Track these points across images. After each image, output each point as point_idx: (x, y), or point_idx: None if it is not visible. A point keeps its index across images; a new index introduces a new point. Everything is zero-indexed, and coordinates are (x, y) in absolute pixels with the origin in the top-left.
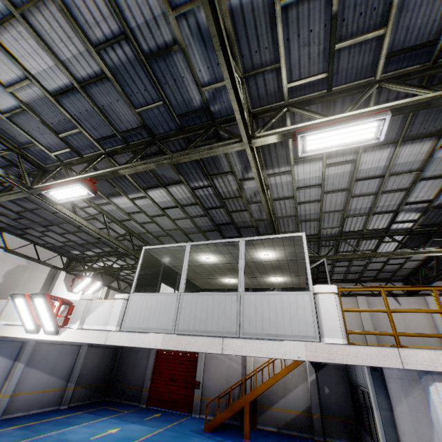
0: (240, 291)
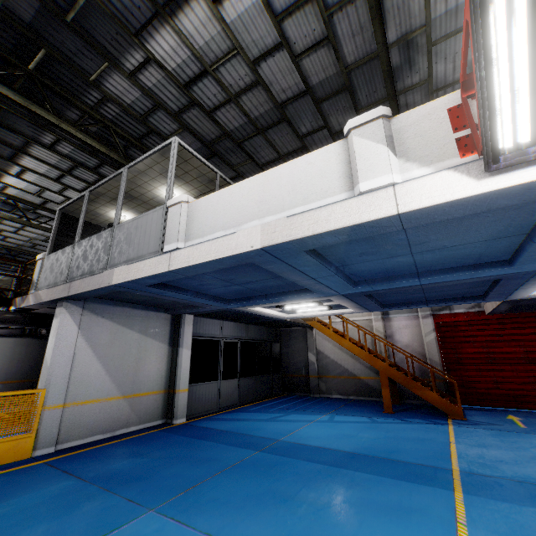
0: None
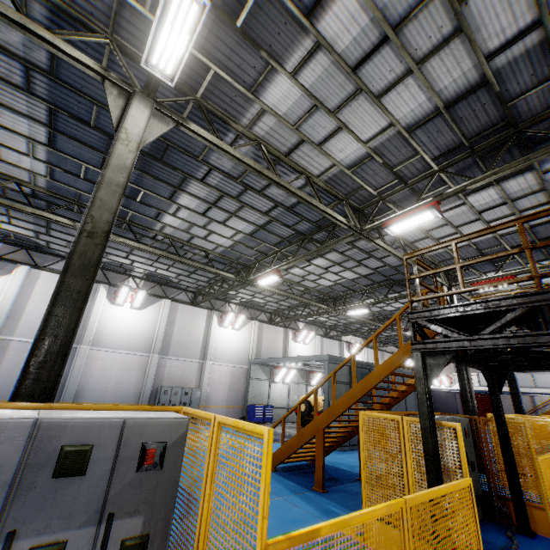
0: (531, 373)
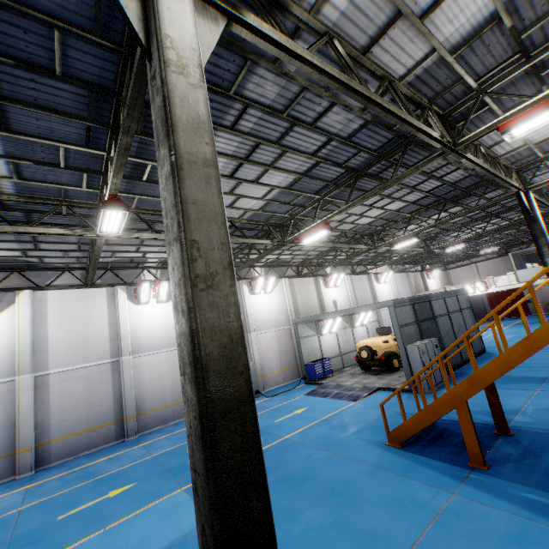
0: None
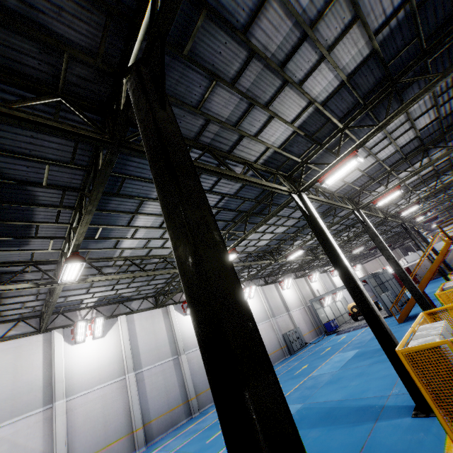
0: None
